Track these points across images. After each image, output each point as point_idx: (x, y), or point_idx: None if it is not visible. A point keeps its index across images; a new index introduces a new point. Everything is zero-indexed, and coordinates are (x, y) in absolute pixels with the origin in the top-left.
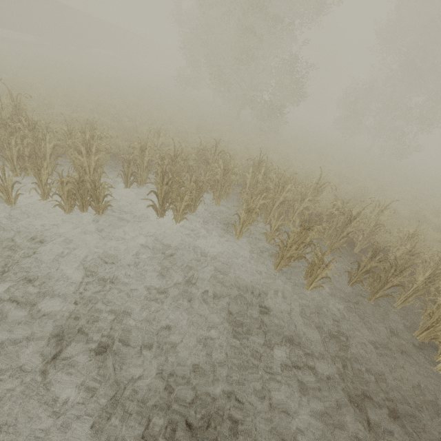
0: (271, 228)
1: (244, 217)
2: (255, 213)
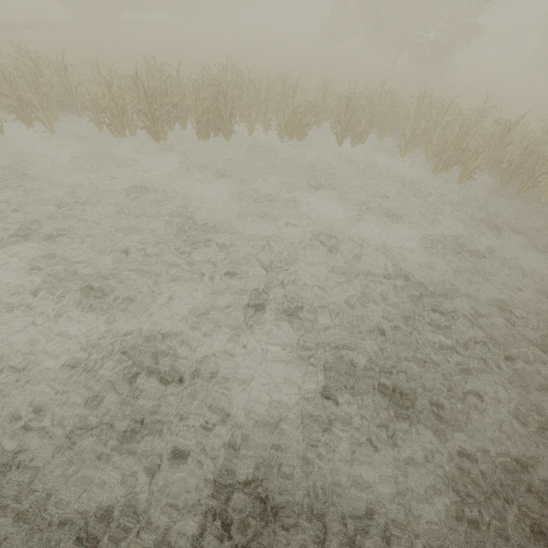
0: (432, 146)
1: (410, 136)
2: (418, 138)
